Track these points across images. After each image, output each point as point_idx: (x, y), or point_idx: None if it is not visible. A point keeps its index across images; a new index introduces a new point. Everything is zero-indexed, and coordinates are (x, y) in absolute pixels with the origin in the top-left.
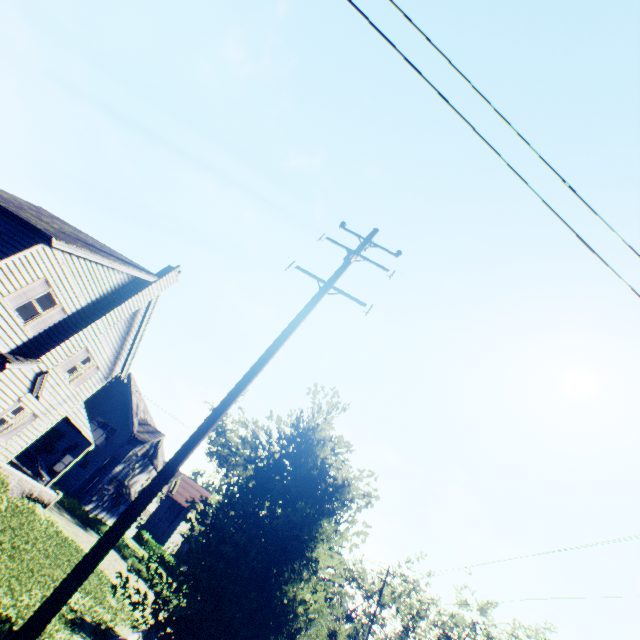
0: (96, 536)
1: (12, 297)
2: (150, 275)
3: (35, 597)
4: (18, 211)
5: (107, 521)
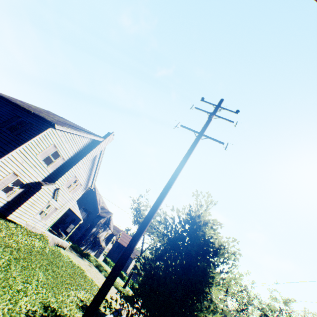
0: (87, 261)
1: (40, 154)
2: (100, 138)
3: (64, 296)
4: (39, 113)
5: (91, 253)
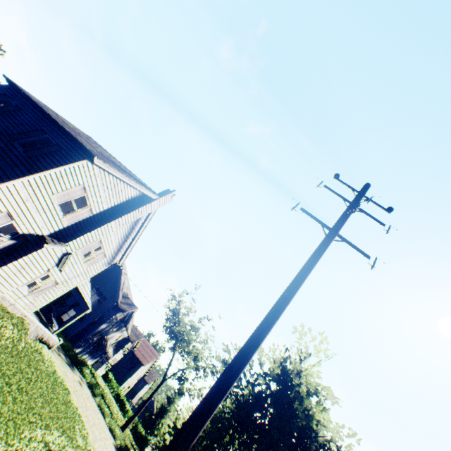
0: (78, 375)
1: (59, 195)
2: (154, 194)
3: (23, 440)
4: (76, 135)
5: (87, 361)
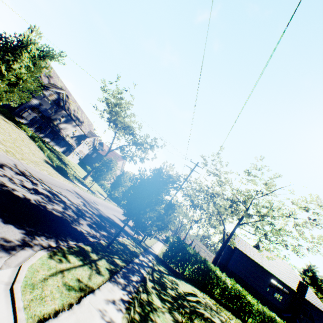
0: (8, 121)
1: None
2: None
3: None
4: None
5: (54, 147)
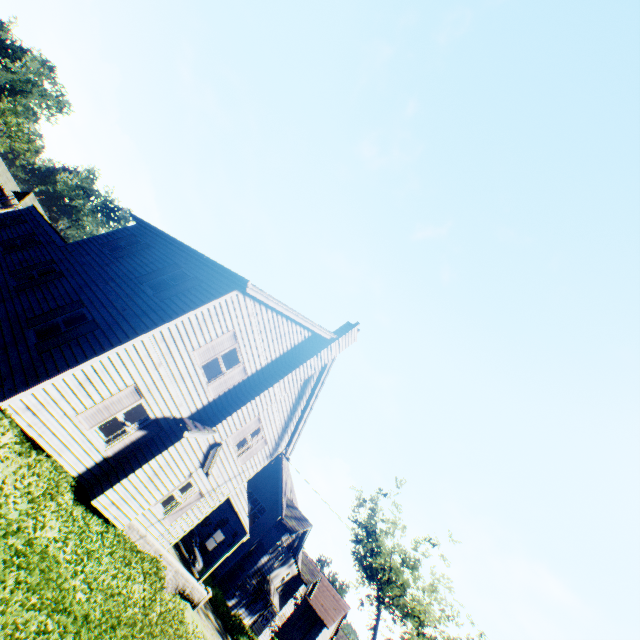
0: None
1: (201, 351)
2: (330, 332)
3: None
4: None
5: (244, 619)
